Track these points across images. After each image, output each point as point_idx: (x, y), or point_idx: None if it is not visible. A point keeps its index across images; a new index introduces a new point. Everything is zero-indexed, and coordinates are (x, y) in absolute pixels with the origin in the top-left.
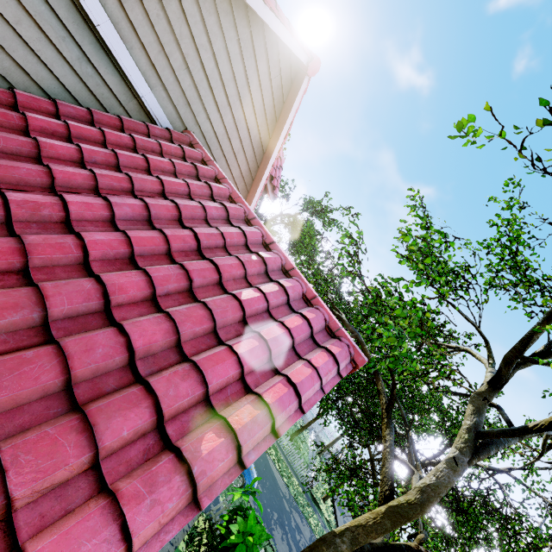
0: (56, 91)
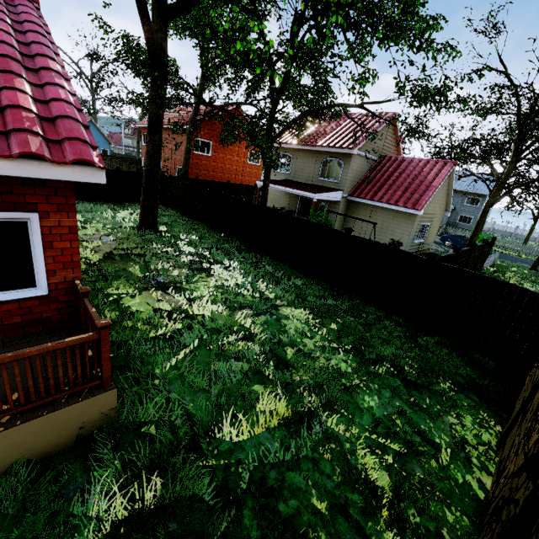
0: (366, 171)
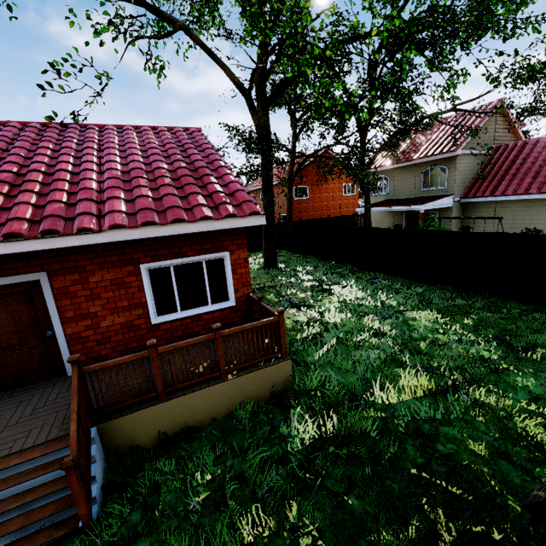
0: (477, 169)
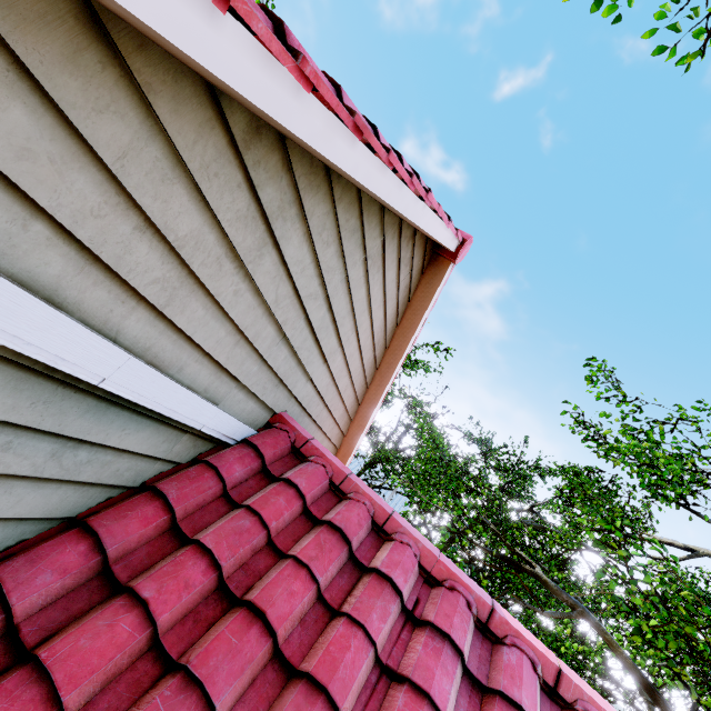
0: None
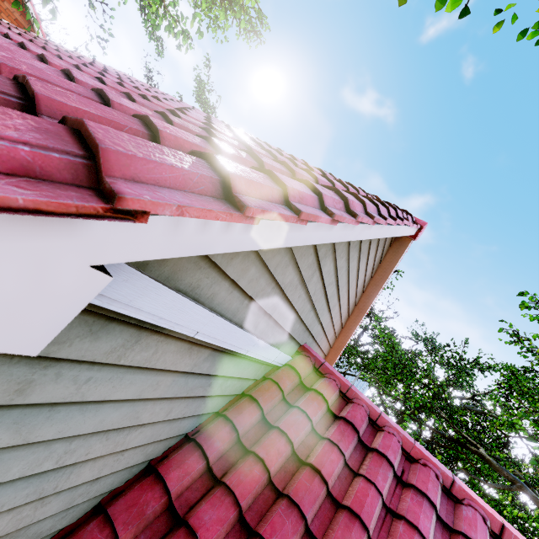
0: (193, 423)
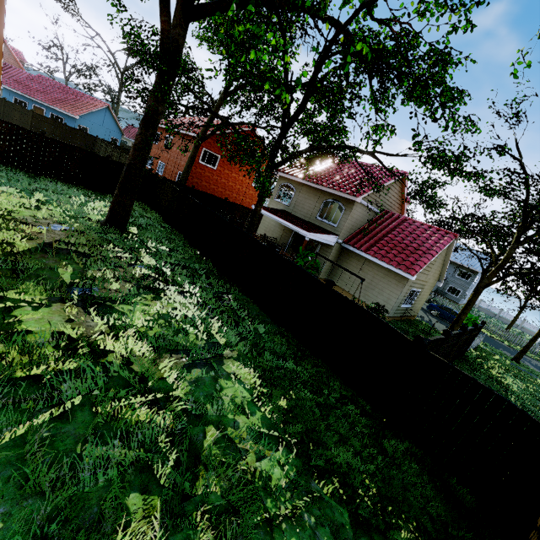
0: (366, 222)
